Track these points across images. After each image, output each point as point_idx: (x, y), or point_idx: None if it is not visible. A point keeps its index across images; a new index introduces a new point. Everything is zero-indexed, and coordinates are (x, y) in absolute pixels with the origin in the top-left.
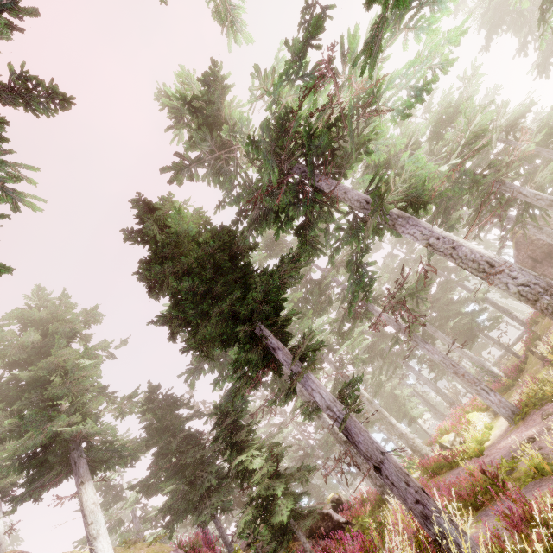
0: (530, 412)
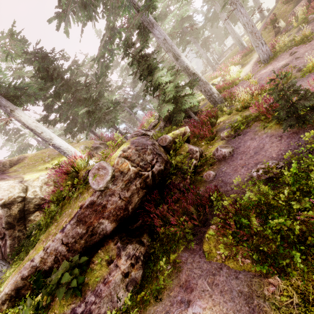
0: (278, 56)
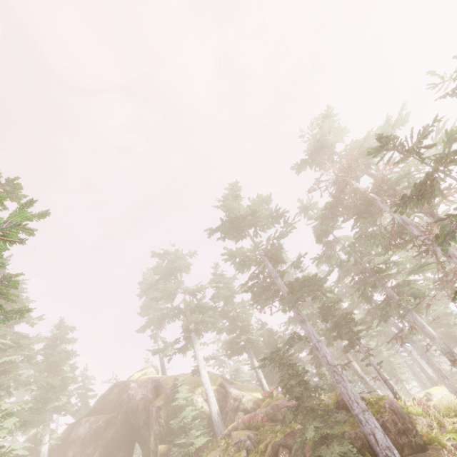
0: None
